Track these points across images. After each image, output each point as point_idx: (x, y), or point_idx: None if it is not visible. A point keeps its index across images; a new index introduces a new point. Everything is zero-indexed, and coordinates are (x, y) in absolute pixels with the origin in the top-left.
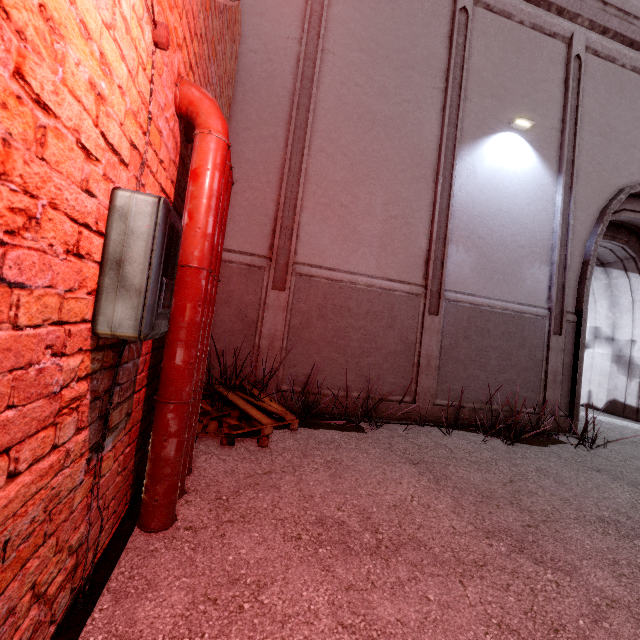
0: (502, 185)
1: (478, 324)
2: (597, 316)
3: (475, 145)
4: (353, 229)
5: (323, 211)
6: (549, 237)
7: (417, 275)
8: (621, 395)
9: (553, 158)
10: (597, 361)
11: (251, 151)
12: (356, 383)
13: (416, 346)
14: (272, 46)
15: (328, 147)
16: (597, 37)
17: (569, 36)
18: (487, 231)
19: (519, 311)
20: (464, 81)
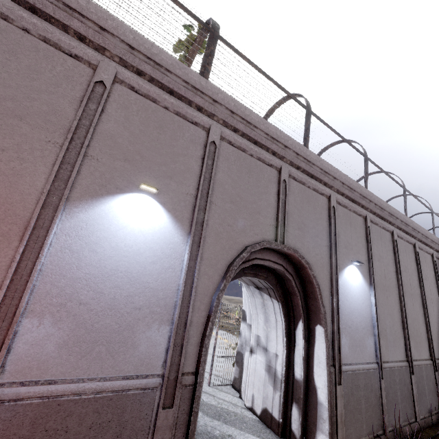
0: (123, 243)
1: (50, 425)
2: (259, 326)
3: (95, 202)
4: None
5: None
6: (174, 294)
7: None
8: (270, 405)
9: (186, 219)
10: (258, 367)
11: None
12: None
13: None
14: None
15: None
16: (230, 132)
17: (208, 127)
18: (94, 294)
19: (121, 389)
20: (87, 142)
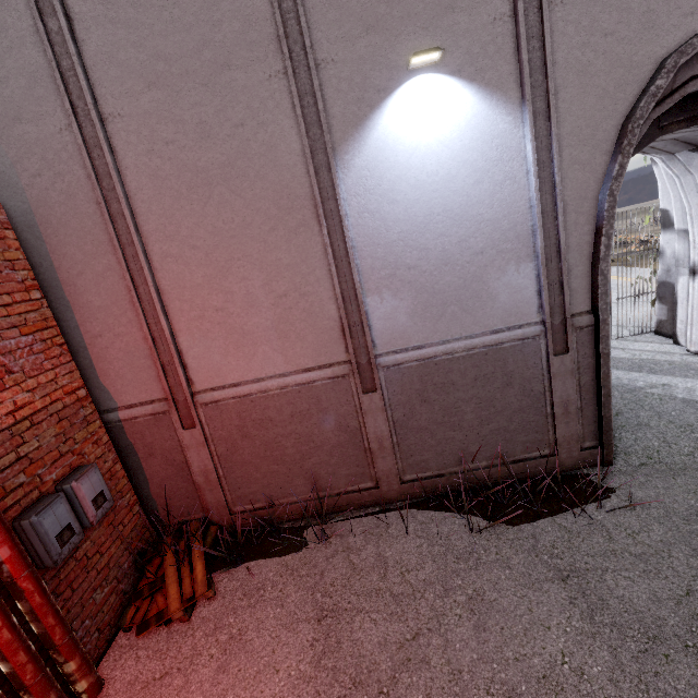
0: (424, 174)
1: (436, 380)
2: None
3: (363, 133)
4: (241, 331)
5: (200, 326)
6: (525, 217)
7: (338, 351)
8: None
9: (507, 77)
10: None
11: (97, 296)
12: (307, 486)
13: (362, 431)
14: (51, 154)
15: (171, 248)
16: None
17: None
18: (418, 254)
19: (494, 343)
20: (308, 40)
